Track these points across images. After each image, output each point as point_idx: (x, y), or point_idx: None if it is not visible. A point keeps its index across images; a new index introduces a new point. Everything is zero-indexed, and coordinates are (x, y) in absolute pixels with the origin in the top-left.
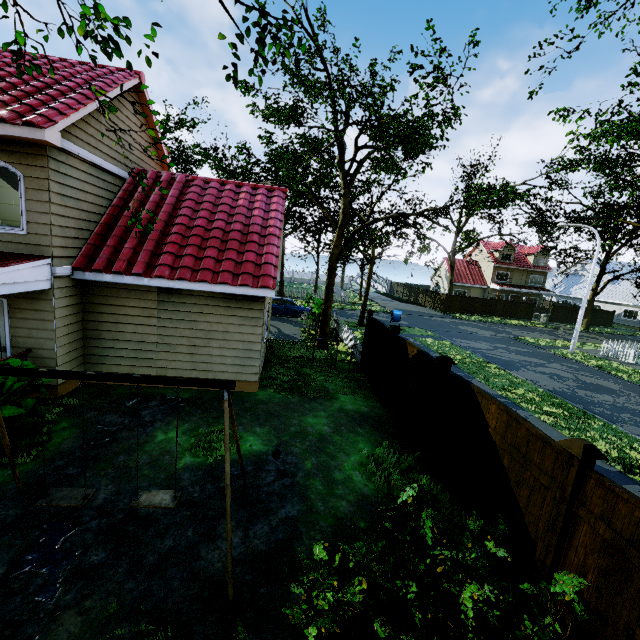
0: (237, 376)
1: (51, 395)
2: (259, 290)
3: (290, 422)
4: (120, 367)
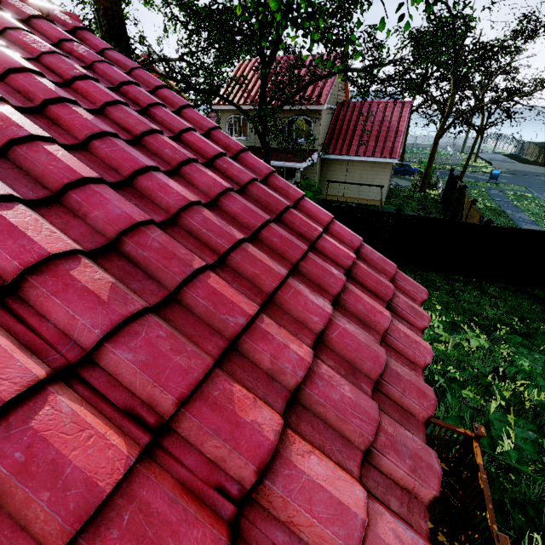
0: (375, 198)
1: None
2: (391, 160)
3: None
4: (331, 193)
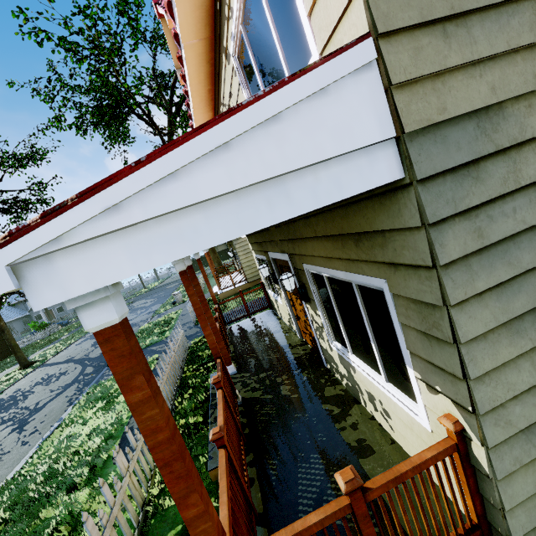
0: None
1: None
2: None
3: None
4: None
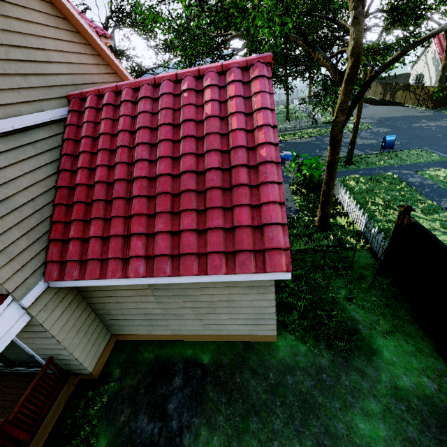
0: (252, 332)
1: (90, 377)
2: (267, 274)
3: (335, 429)
4: (138, 330)
